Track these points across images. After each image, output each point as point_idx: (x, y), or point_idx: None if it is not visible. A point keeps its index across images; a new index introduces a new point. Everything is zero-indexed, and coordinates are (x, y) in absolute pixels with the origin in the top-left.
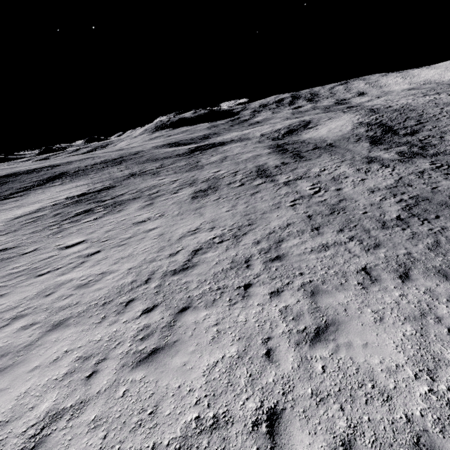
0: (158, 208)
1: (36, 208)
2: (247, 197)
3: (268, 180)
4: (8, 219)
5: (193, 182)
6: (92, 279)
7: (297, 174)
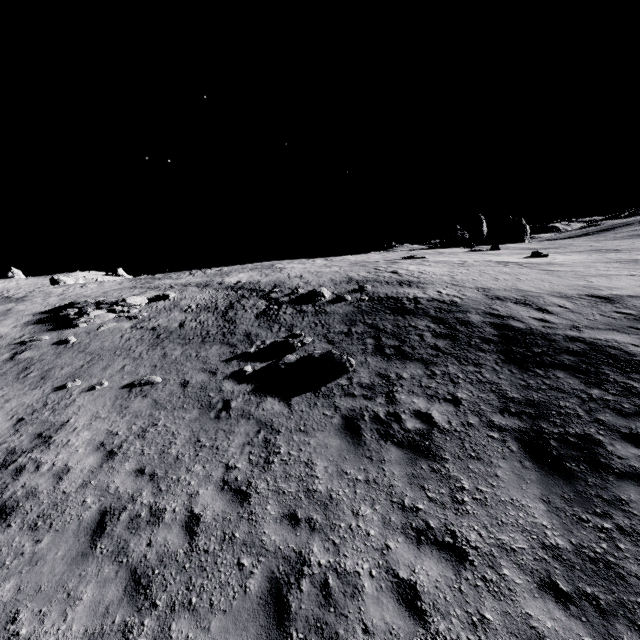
0: None
1: None
2: None
3: None
4: None
5: None
6: (639, 257)
7: None
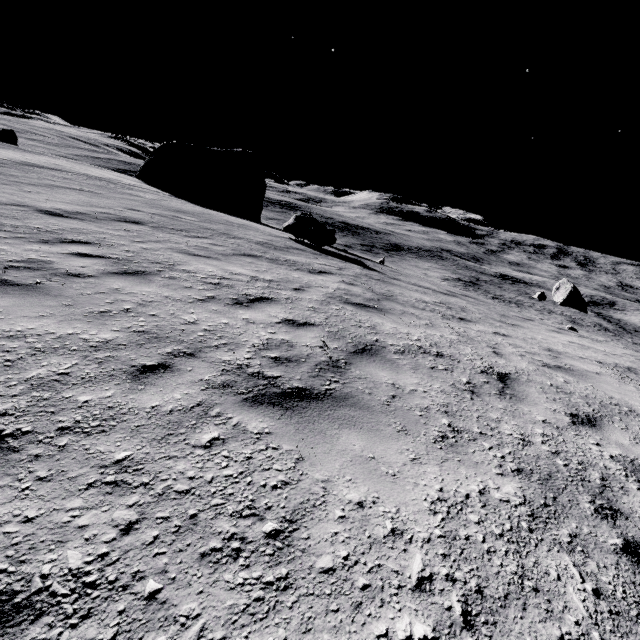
0: (555, 319)
1: (441, 276)
2: (615, 339)
3: (618, 336)
4: (437, 277)
5: (552, 311)
6: None
7: (638, 342)
